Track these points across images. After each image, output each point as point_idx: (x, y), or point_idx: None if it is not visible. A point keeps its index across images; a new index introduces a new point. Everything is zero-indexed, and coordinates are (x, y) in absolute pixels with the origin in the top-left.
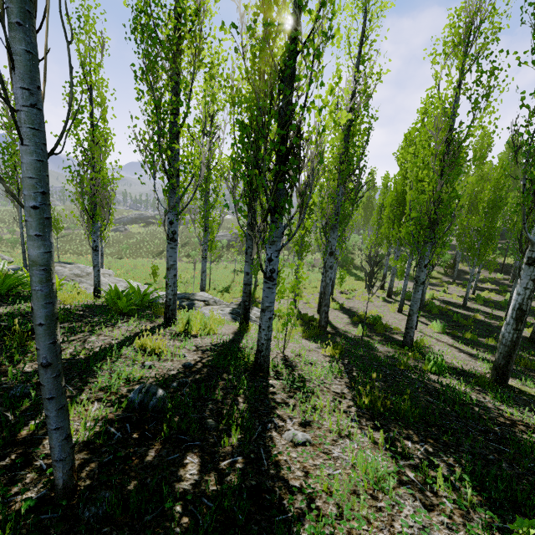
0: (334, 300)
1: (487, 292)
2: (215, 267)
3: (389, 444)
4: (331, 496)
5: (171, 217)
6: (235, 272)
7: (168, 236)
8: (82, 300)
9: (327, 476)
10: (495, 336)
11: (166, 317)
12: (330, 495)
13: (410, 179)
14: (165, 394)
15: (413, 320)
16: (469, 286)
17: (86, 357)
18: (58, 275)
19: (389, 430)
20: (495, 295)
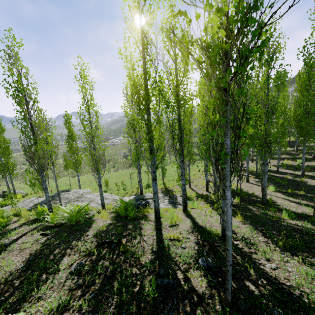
0: (209, 181)
1: (286, 160)
2: (132, 171)
3: (303, 261)
4: (302, 285)
5: (153, 169)
6: (146, 173)
7: (153, 178)
8: (107, 215)
9: (295, 279)
10: (301, 188)
11: (156, 216)
12: (302, 285)
13: (251, 124)
14: (210, 259)
15: (265, 191)
16: (278, 161)
17: (157, 249)
18: (69, 199)
19: (298, 255)
20: (290, 161)
